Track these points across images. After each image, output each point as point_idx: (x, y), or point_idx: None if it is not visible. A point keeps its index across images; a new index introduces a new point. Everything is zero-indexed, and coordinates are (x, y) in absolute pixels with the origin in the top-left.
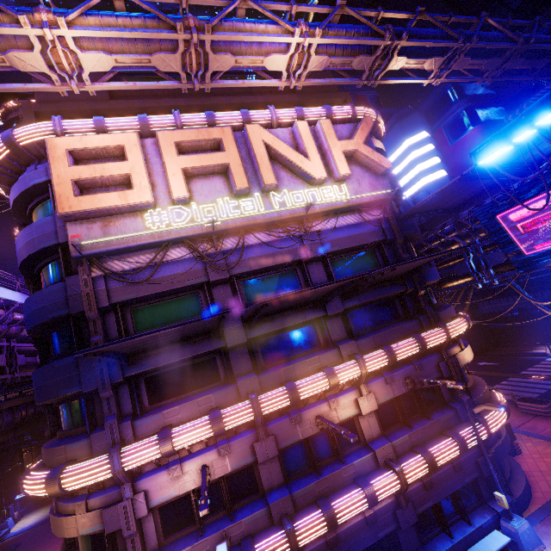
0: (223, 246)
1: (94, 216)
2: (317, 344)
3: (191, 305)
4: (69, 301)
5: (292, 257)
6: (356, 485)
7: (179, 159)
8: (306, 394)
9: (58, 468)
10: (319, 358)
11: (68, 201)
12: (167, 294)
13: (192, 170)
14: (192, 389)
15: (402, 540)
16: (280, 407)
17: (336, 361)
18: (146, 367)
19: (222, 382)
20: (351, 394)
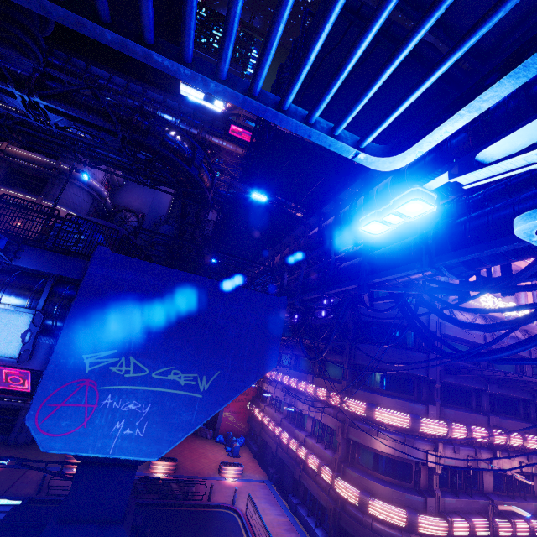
0: None
1: None
2: (517, 415)
3: None
4: (430, 322)
5: (522, 353)
6: None
7: None
8: (529, 445)
9: (416, 415)
10: (526, 426)
11: None
12: (460, 340)
13: None
14: (457, 404)
15: None
16: (514, 445)
17: (534, 432)
18: (451, 380)
19: (473, 410)
20: None
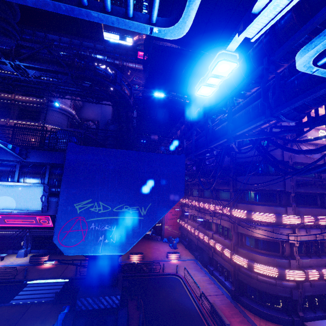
0: None
1: None
2: None
3: None
4: (284, 155)
5: None
6: None
7: None
8: None
9: (279, 214)
10: None
11: (305, 119)
12: (306, 164)
13: None
14: (307, 204)
15: None
16: None
17: None
18: (302, 190)
19: (318, 206)
20: None
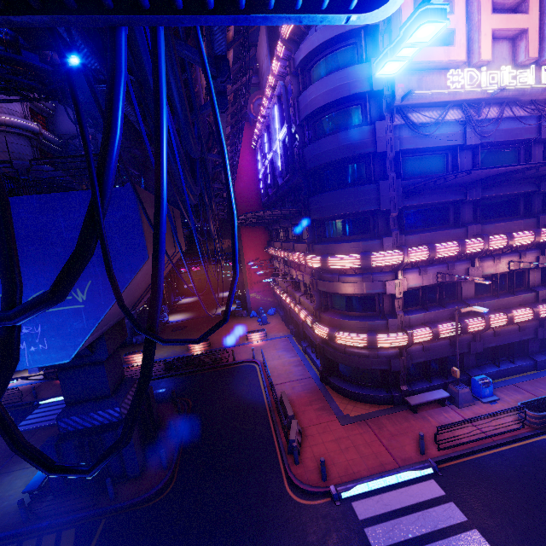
0: (483, 115)
1: (416, 69)
2: (515, 214)
3: (439, 163)
4: (377, 142)
5: (527, 135)
6: (523, 307)
7: (491, 18)
8: (517, 243)
9: (367, 252)
10: (522, 222)
11: None
12: (429, 150)
13: (497, 31)
14: (429, 226)
15: (530, 346)
16: (497, 248)
17: (532, 227)
18: (415, 202)
19: (450, 226)
20: (535, 253)
